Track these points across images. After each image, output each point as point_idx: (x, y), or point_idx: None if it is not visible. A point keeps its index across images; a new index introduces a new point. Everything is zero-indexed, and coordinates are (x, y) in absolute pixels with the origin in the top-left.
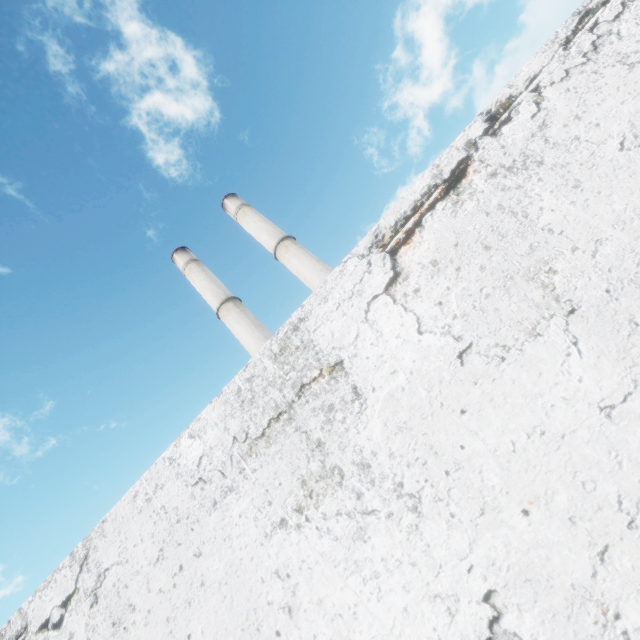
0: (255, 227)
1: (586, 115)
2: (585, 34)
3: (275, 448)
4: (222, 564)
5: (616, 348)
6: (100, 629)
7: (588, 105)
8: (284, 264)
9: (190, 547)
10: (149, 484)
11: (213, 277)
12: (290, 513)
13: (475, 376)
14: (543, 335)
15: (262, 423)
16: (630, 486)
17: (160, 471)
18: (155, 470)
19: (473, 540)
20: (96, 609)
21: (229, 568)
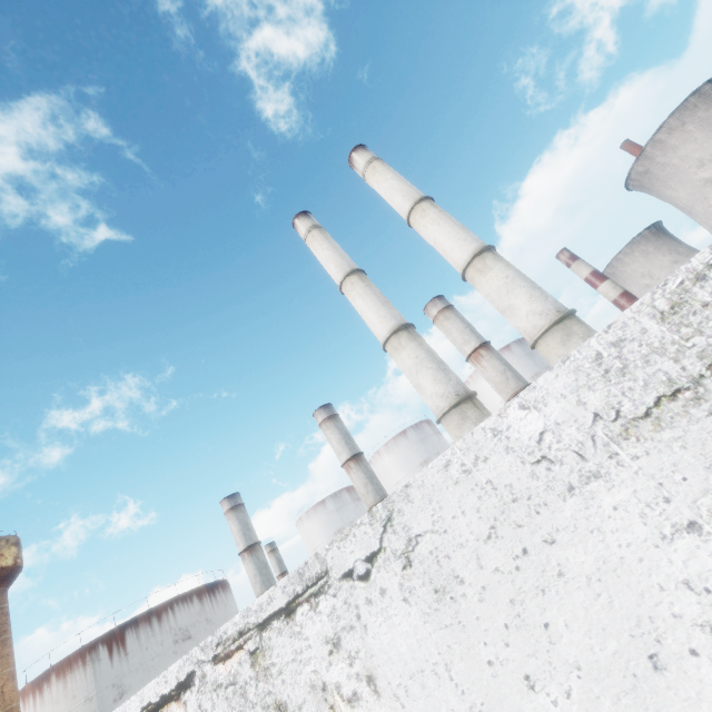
0: (387, 186)
1: None
2: None
3: (671, 434)
4: (590, 558)
5: None
6: (419, 592)
7: None
8: (418, 232)
9: (536, 531)
10: (465, 455)
11: (336, 246)
12: (706, 517)
13: None
14: None
15: (644, 400)
16: None
17: (479, 442)
18: (472, 440)
19: None
20: (410, 572)
21: (602, 564)
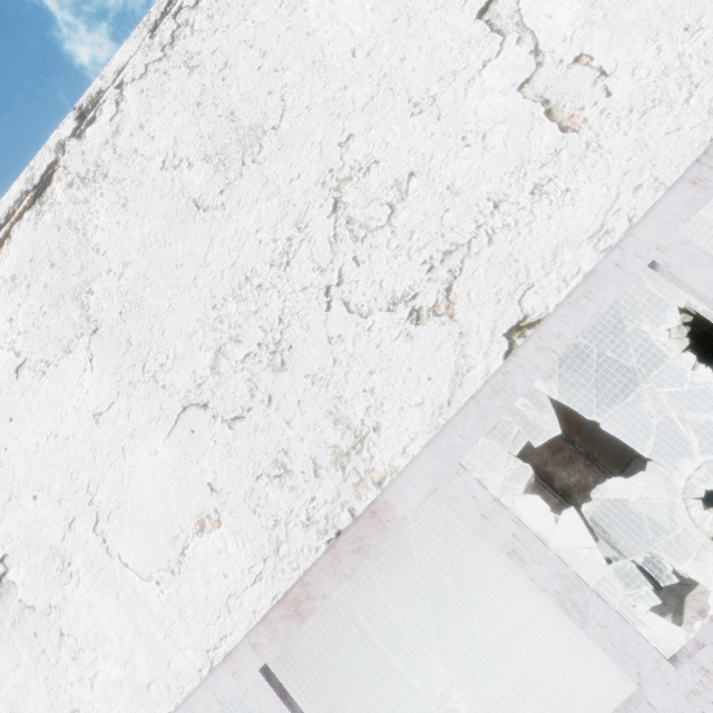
0: None
1: (148, 124)
2: (170, 20)
3: None
4: None
5: (114, 365)
6: None
7: (152, 113)
8: None
9: None
10: None
11: None
12: None
13: (24, 389)
14: (73, 352)
15: None
16: (97, 474)
17: None
18: None
19: (1, 520)
20: None
21: None
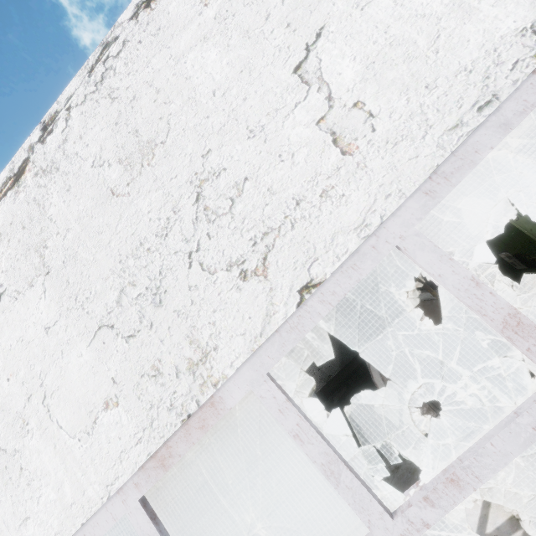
0: None
1: (85, 136)
2: (101, 65)
3: None
4: None
5: (59, 296)
6: None
7: (88, 128)
8: None
9: None
10: None
11: None
12: None
13: (4, 308)
14: (34, 286)
15: None
16: (46, 367)
17: None
18: None
19: None
20: None
21: None
